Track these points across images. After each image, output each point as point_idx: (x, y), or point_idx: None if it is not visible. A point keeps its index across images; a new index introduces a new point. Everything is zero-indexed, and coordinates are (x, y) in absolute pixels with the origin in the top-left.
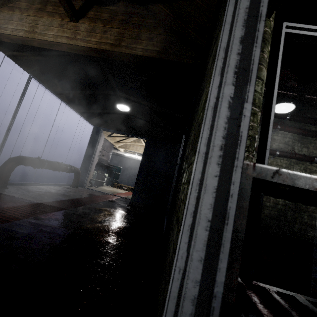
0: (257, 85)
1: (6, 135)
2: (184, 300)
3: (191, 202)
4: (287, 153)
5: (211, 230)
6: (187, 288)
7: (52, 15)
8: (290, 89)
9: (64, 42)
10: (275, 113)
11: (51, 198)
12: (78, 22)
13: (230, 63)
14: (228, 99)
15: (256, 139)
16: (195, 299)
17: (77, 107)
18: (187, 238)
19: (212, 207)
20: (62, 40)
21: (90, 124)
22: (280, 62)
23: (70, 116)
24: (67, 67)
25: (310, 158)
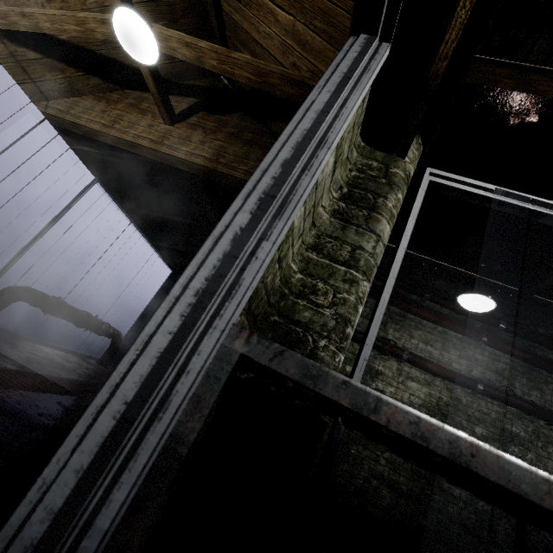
0: (367, 241)
1: (22, 252)
2: (12, 545)
3: (120, 368)
4: (499, 391)
5: (122, 420)
6: (30, 521)
7: (144, 113)
8: (507, 279)
9: (145, 145)
10: (479, 313)
11: (44, 369)
12: (172, 126)
13: (258, 187)
14: (236, 229)
15: (352, 324)
16: (31, 547)
17: (154, 236)
18: (84, 429)
19: (141, 381)
20: (144, 142)
21: (167, 266)
22: (413, 217)
23: (139, 247)
24: (154, 178)
25: (546, 412)
